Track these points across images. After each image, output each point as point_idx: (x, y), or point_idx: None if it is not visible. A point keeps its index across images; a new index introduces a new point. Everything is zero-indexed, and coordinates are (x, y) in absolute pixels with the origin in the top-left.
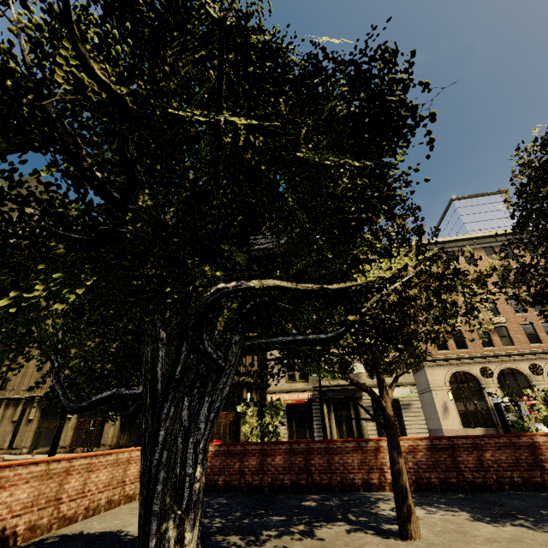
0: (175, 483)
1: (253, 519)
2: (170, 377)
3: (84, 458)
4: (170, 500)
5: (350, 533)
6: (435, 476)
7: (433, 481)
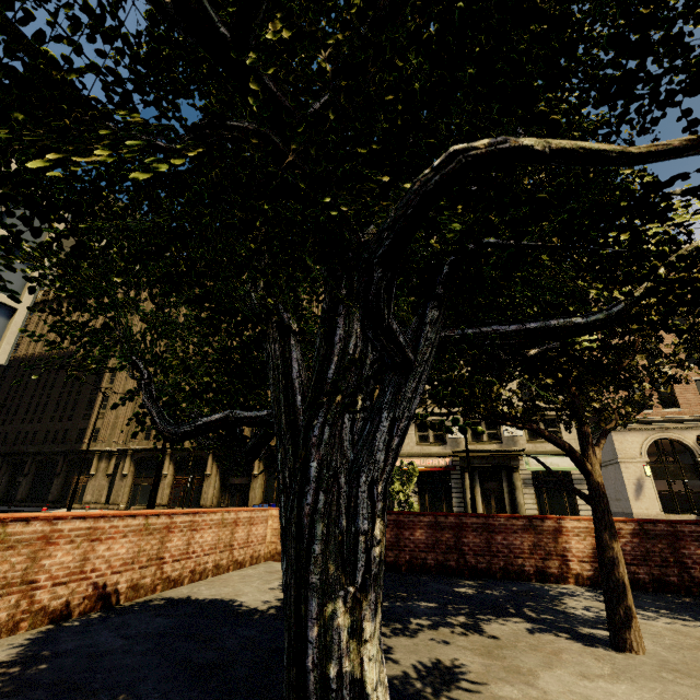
0: (341, 543)
1: (394, 602)
2: (319, 381)
3: (186, 515)
4: (336, 569)
5: (534, 633)
6: (644, 571)
7: (642, 578)
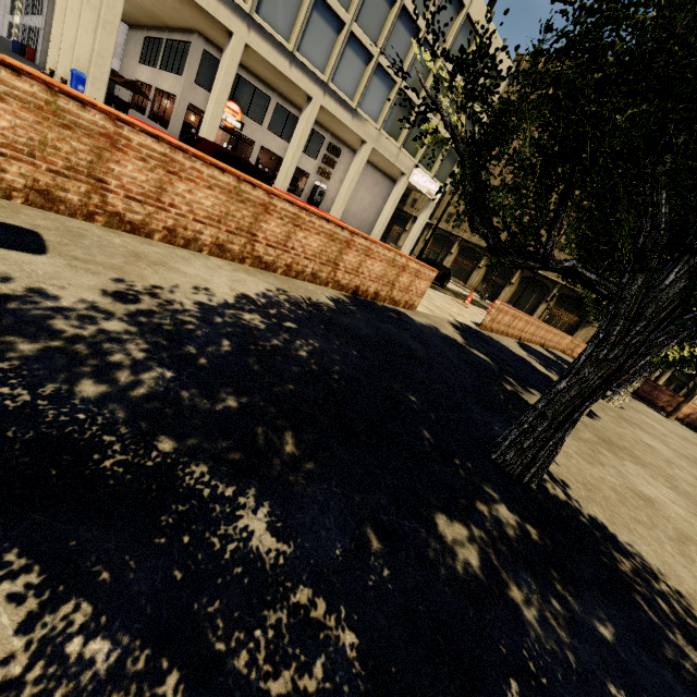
0: None
1: None
2: None
3: (559, 332)
4: None
5: (647, 407)
6: None
7: None
